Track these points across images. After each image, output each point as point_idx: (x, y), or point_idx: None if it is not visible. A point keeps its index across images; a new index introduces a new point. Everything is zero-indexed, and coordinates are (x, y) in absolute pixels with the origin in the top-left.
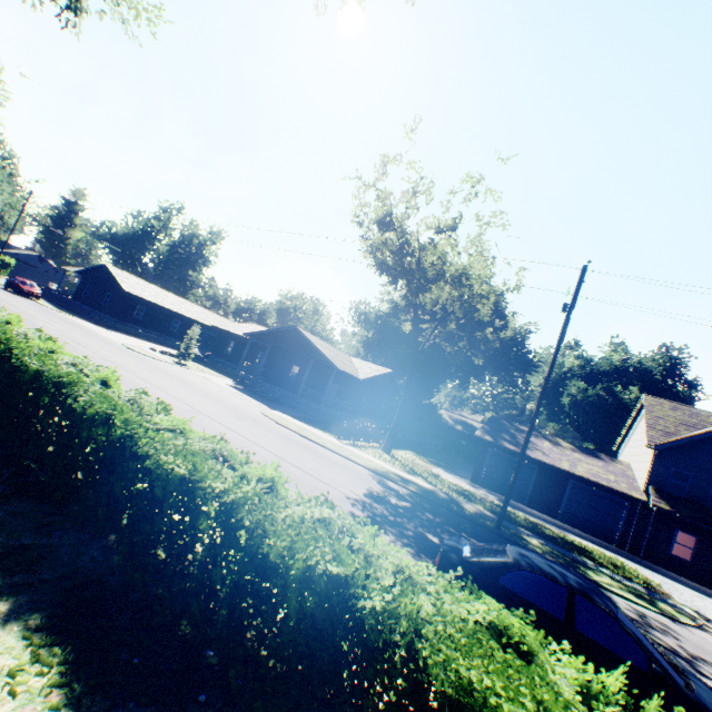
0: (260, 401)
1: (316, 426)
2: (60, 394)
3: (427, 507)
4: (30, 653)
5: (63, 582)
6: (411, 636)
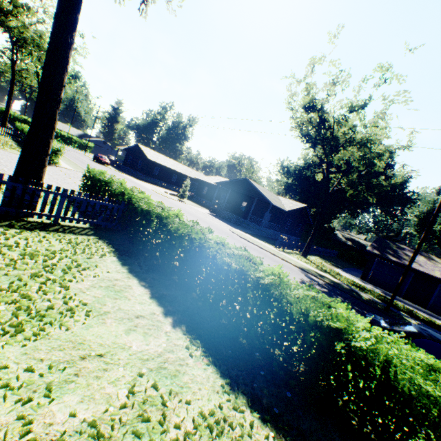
0: (226, 223)
1: (260, 239)
2: (161, 222)
3: (338, 293)
4: (188, 341)
5: (185, 312)
6: (382, 363)
